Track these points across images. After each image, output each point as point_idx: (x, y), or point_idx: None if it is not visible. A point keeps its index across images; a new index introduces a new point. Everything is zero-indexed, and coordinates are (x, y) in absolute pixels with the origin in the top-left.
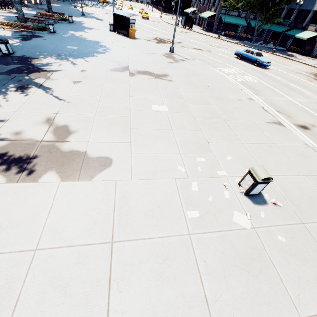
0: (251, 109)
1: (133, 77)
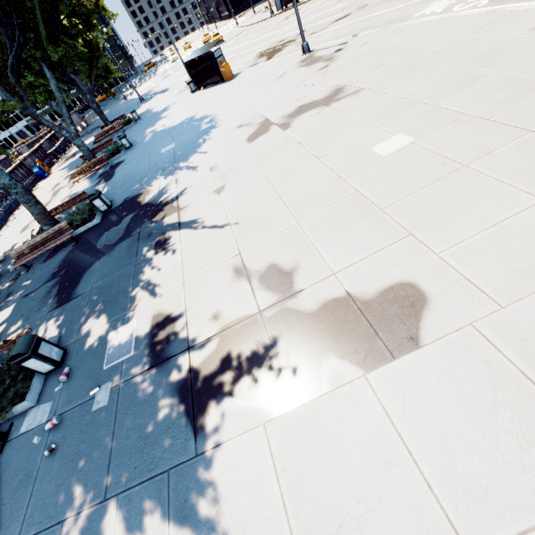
0: None
1: (290, 128)
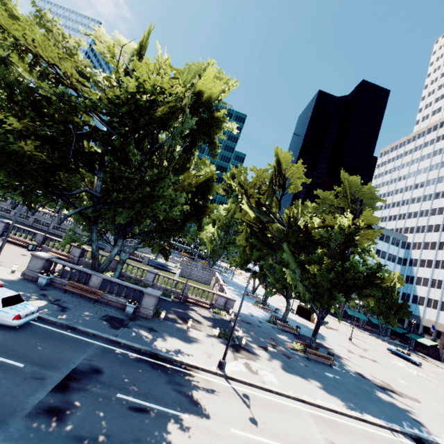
0: (443, 394)
1: (364, 358)
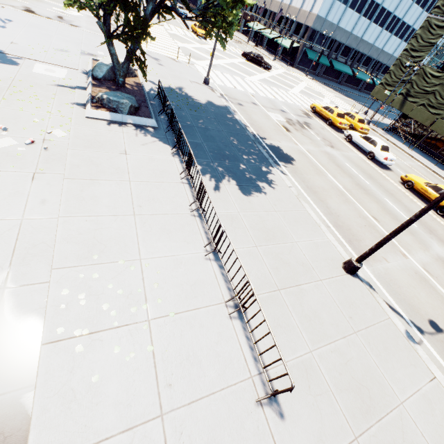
0: None
1: None
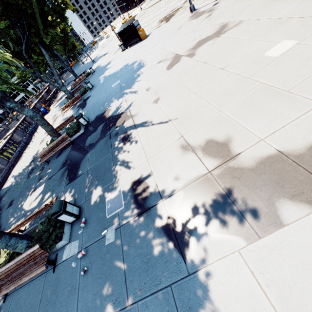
0: None
1: (195, 55)
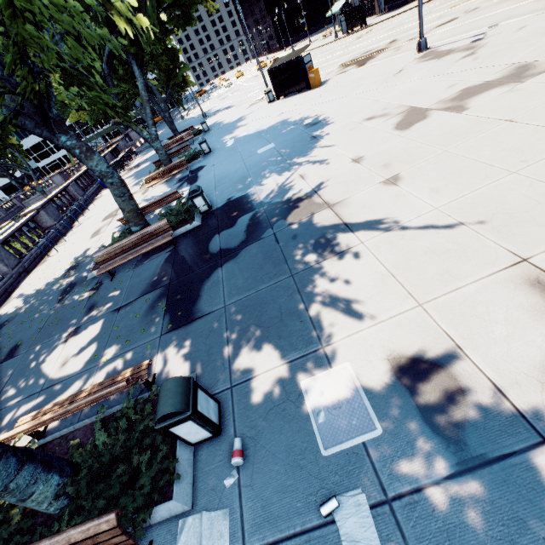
0: None
1: (469, 109)
